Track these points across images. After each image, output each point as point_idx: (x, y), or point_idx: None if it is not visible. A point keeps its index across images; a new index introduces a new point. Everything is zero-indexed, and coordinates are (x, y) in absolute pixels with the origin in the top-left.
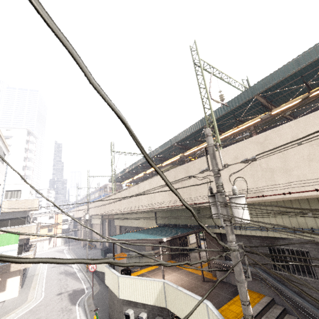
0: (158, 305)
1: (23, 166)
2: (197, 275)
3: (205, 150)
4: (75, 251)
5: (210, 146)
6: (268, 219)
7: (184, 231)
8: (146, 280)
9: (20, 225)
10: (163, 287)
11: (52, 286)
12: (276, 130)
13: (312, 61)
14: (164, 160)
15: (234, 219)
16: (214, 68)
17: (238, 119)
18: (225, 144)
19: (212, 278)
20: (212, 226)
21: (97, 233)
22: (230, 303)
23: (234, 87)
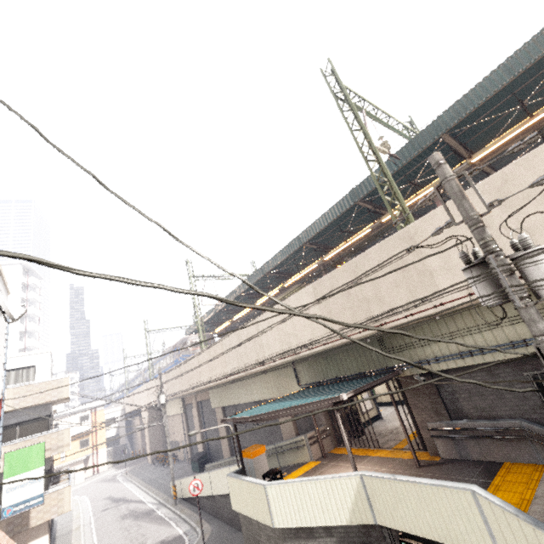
0: (359, 522)
1: (21, 332)
2: (401, 460)
3: (438, 192)
4: (138, 474)
5: (451, 180)
6: (524, 324)
7: (366, 381)
8: (325, 479)
9: (40, 433)
10: (362, 485)
11: (114, 543)
12: (523, 161)
13: (534, 61)
14: (286, 278)
15: (537, 293)
16: (365, 100)
17: (412, 182)
18: (384, 236)
19: (431, 459)
20: (414, 362)
21: (334, 330)
22: (490, 490)
23: (397, 132)
